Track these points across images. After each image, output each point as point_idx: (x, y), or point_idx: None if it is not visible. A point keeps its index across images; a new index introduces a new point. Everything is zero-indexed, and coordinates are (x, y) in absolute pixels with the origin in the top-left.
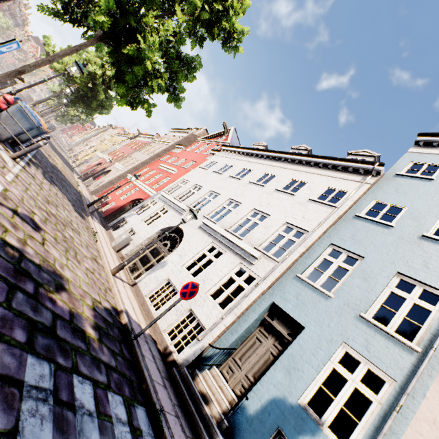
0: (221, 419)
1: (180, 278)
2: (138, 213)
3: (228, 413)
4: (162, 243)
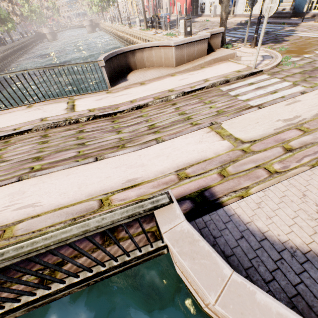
0: (290, 8)
1: None
2: None
3: (291, 5)
4: None
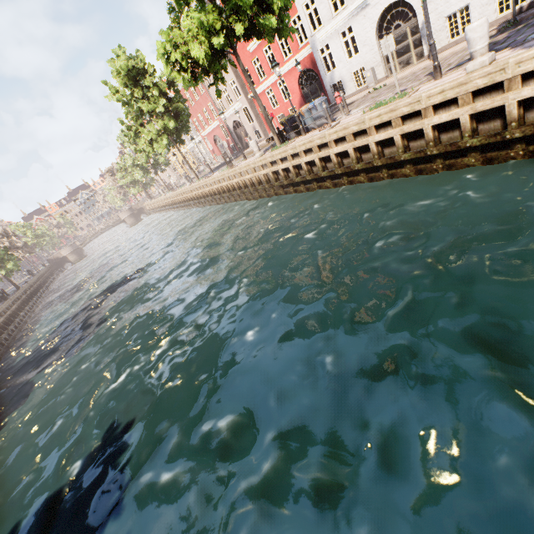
0: None
1: (454, 2)
2: (332, 69)
3: None
4: (393, 32)
